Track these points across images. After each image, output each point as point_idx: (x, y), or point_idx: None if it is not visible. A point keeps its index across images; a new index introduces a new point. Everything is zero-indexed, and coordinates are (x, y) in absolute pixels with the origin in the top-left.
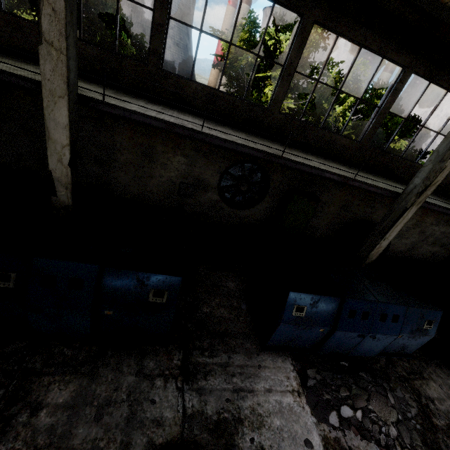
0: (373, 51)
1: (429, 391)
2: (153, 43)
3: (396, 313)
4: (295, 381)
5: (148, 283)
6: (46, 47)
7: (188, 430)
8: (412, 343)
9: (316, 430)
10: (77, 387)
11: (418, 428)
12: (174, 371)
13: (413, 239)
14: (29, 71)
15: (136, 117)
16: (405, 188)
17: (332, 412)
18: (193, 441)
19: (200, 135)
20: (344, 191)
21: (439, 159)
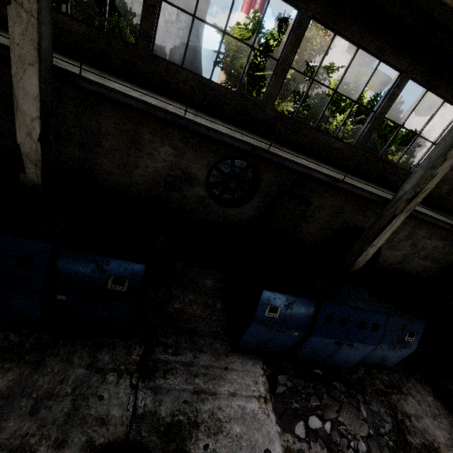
0: (371, 53)
1: (407, 407)
2: (144, 25)
3: (377, 322)
4: (263, 386)
5: (107, 268)
6: (16, 8)
7: (135, 431)
8: (392, 355)
9: (278, 440)
10: (17, 376)
11: (391, 445)
12: (130, 367)
13: (404, 251)
14: (1, 35)
15: (115, 96)
16: (395, 194)
17: (300, 422)
18: (139, 443)
19: (183, 121)
20: (336, 196)
21: (430, 165)
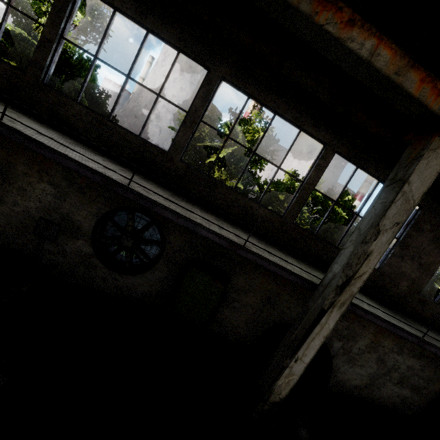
0: (289, 121)
1: None
2: (37, 55)
3: None
4: None
5: None
6: None
7: None
8: None
9: None
10: None
11: None
12: None
13: (370, 369)
14: None
15: None
16: (323, 278)
17: None
18: None
19: (3, 128)
20: (266, 277)
21: (360, 238)
